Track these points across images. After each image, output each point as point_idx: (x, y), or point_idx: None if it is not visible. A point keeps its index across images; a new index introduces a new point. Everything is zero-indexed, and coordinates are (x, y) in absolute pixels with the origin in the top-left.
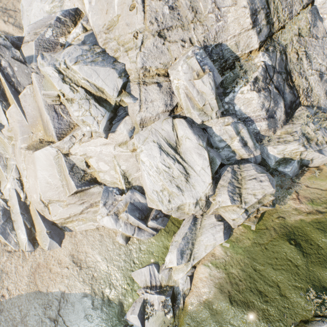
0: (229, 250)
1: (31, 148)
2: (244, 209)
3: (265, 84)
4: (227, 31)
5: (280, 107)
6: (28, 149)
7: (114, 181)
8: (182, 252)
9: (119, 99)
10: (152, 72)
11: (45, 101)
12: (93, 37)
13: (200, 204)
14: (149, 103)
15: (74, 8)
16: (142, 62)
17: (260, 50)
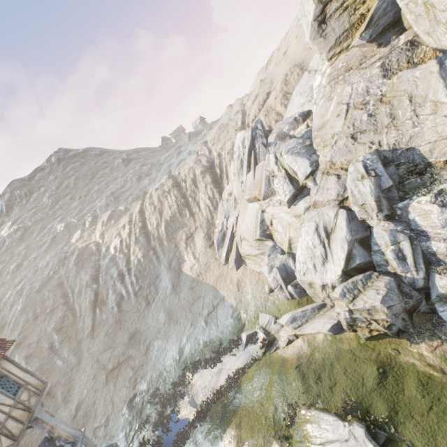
0: (327, 341)
1: (249, 200)
2: (348, 308)
3: None
4: (421, 137)
5: None
6: (247, 200)
7: (282, 242)
8: (294, 319)
9: (305, 182)
10: (336, 165)
11: (266, 173)
12: (310, 132)
13: (327, 290)
14: (324, 190)
15: (308, 110)
16: (331, 157)
17: None
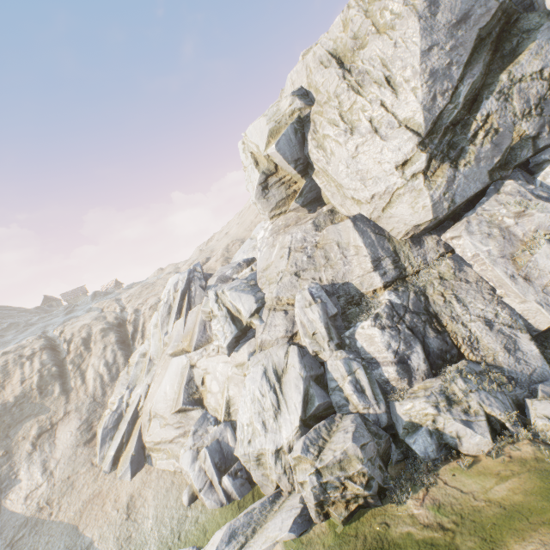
0: None
1: (173, 354)
2: (315, 468)
3: (393, 321)
4: (352, 273)
5: (416, 351)
6: (170, 355)
7: (217, 407)
8: (233, 534)
9: (250, 320)
10: (283, 301)
11: (202, 317)
12: (255, 275)
13: (282, 459)
14: (272, 327)
15: (252, 257)
16: (277, 293)
17: (387, 289)
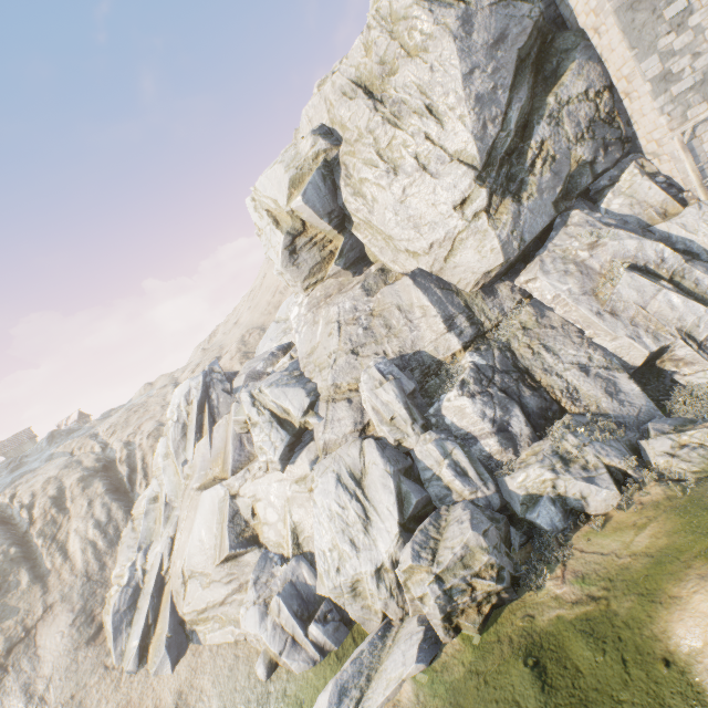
0: (423, 688)
1: (202, 488)
2: (434, 575)
3: (482, 386)
4: (423, 339)
5: (515, 415)
6: (198, 489)
7: (280, 541)
8: (343, 691)
9: (304, 420)
10: (343, 388)
11: (234, 430)
12: (297, 363)
13: (386, 580)
14: (336, 423)
15: (288, 342)
16: (333, 379)
17: (467, 351)
